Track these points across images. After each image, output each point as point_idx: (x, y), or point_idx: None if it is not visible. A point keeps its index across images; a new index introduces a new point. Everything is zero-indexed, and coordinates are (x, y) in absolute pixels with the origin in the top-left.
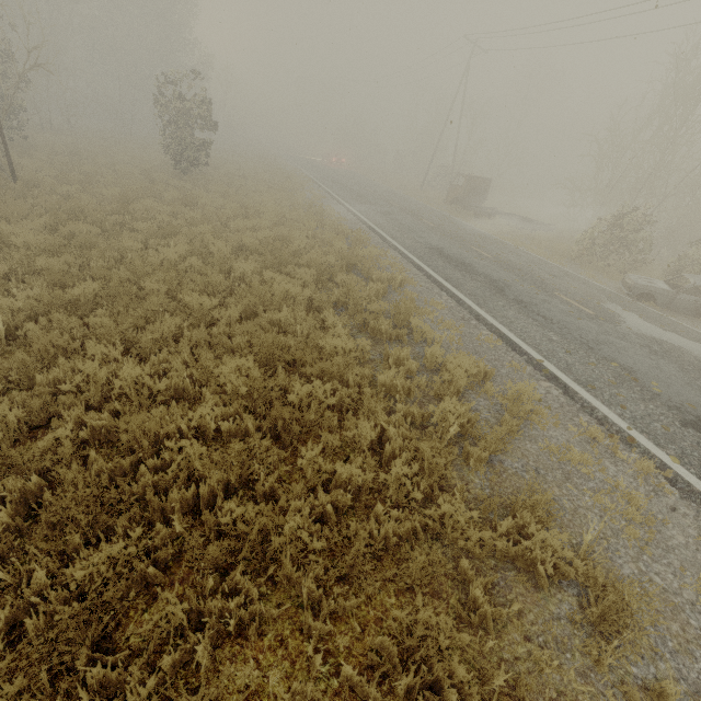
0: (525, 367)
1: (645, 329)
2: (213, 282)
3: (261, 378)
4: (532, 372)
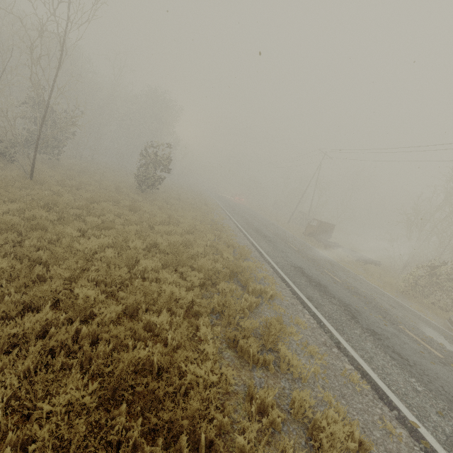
0: (400, 432)
1: None
2: (113, 274)
3: (87, 429)
4: (410, 441)
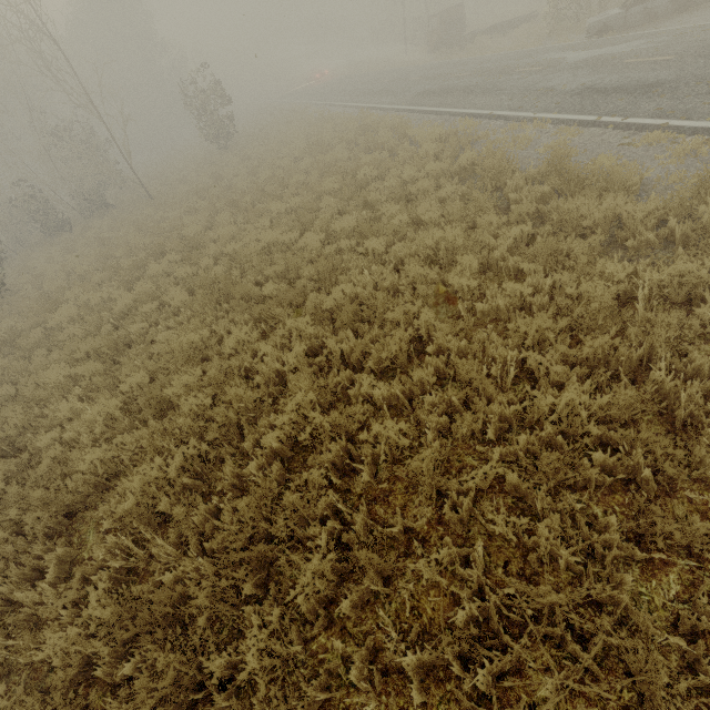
0: (481, 121)
1: (582, 56)
2: (296, 174)
3: (342, 181)
4: (487, 122)
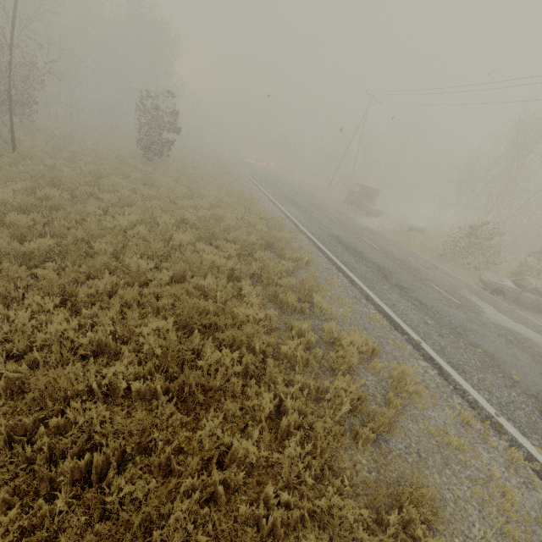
0: (406, 346)
1: (500, 319)
2: (153, 247)
3: (177, 340)
4: (412, 351)
